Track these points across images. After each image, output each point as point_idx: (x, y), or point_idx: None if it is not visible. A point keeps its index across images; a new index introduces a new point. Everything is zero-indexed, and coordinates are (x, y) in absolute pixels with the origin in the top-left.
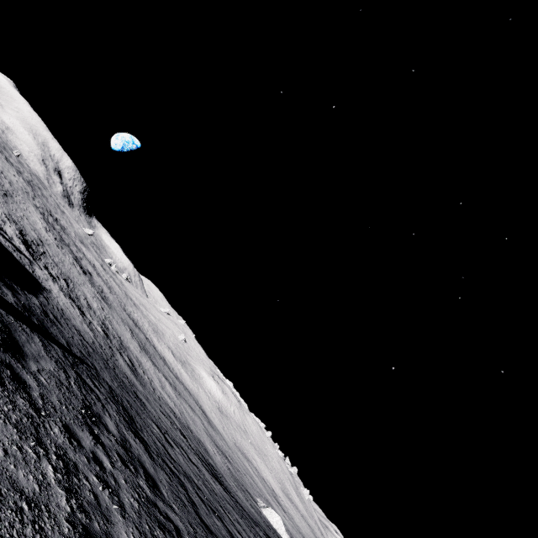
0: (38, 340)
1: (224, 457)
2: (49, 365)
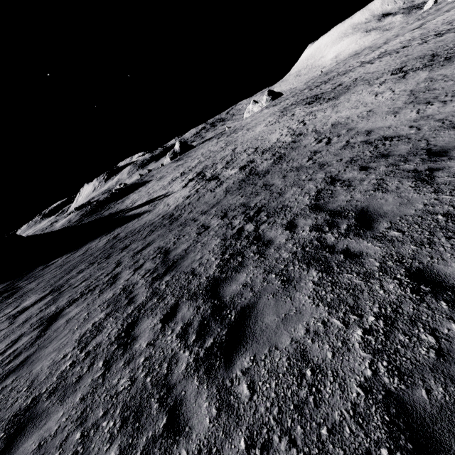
0: None
1: None
2: None
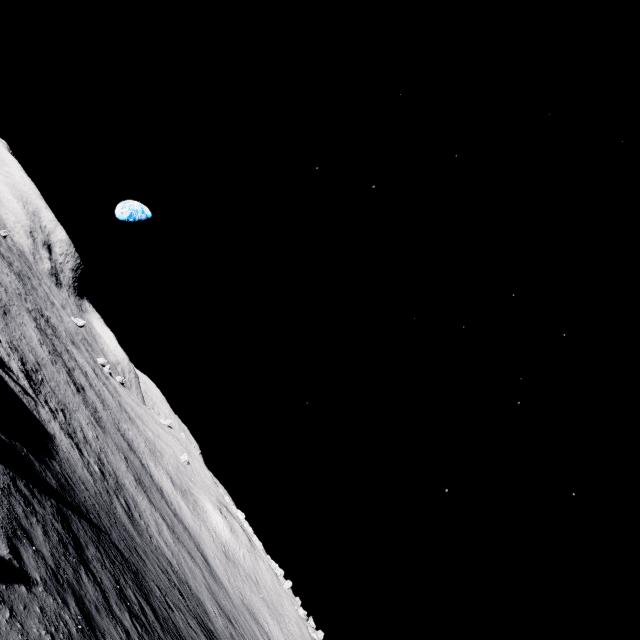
0: (79, 524)
1: (227, 620)
2: (92, 548)
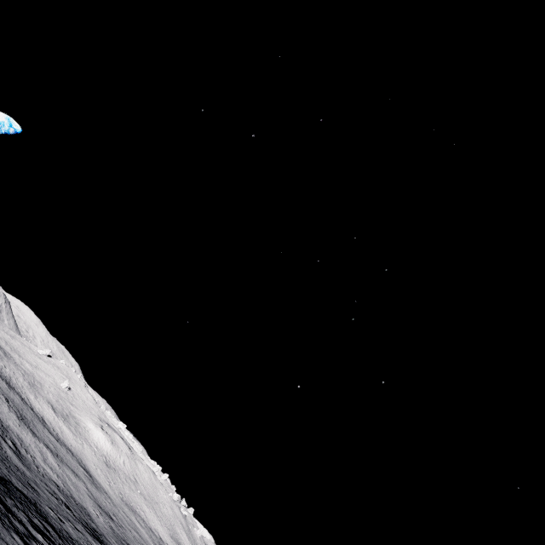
0: None
1: (108, 517)
2: (8, 499)
